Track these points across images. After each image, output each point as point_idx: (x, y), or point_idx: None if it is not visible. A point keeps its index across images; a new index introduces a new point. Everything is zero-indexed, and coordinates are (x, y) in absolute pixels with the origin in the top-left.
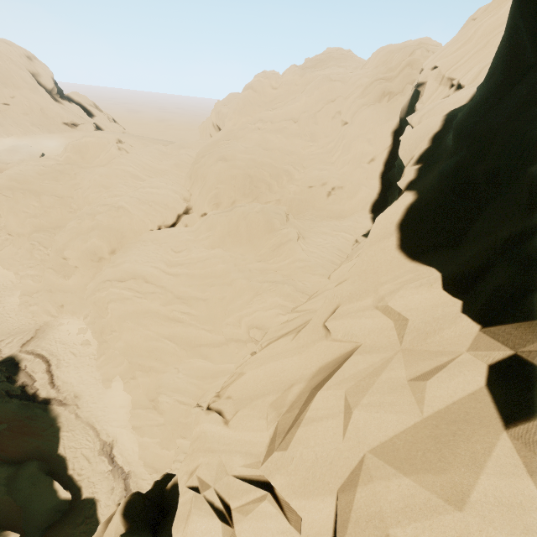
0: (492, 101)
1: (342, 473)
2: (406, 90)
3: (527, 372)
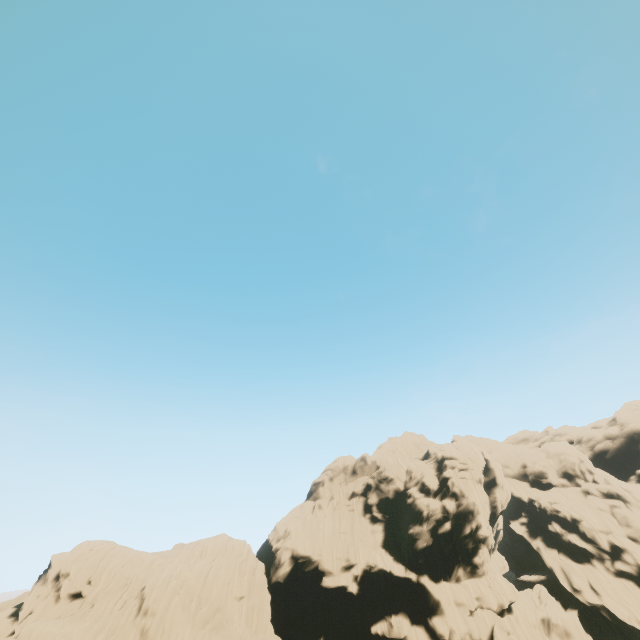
0: (424, 557)
1: (470, 595)
2: (258, 564)
3: (457, 577)
